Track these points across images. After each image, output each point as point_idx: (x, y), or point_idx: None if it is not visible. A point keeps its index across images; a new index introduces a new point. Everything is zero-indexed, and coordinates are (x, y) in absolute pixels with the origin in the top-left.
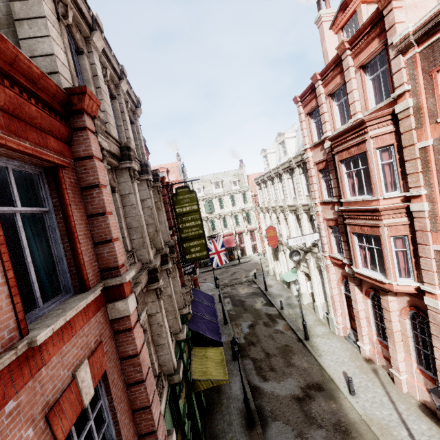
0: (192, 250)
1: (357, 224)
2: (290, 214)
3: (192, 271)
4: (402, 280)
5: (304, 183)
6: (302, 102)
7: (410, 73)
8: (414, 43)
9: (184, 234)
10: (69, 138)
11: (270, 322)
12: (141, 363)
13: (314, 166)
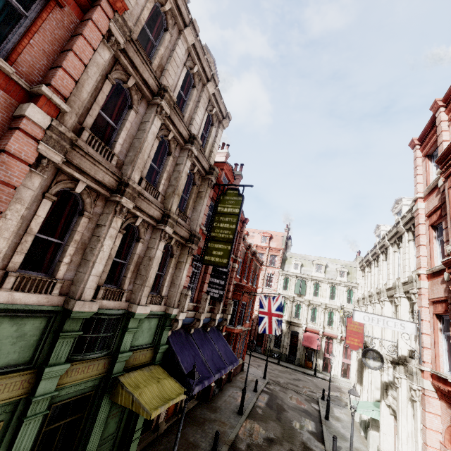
0: (214, 253)
1: None
2: (388, 303)
3: (217, 298)
4: None
5: (414, 253)
6: (421, 145)
7: None
8: None
9: (214, 233)
10: (85, 8)
11: None
12: (0, 160)
13: (426, 220)
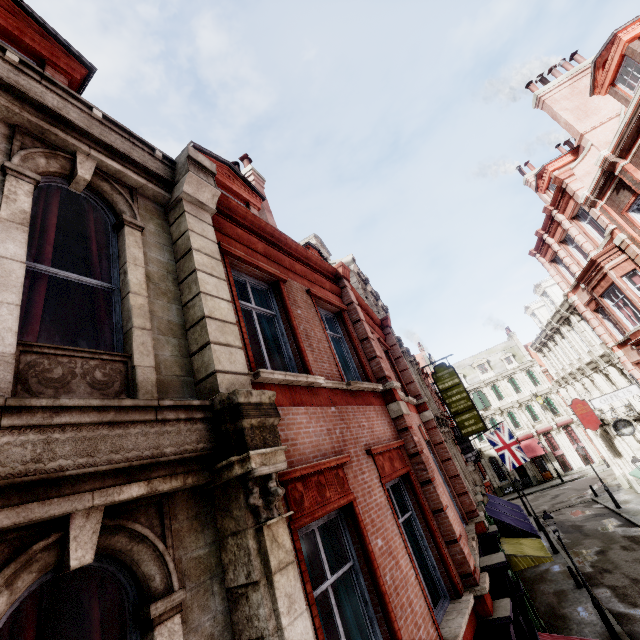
0: (466, 424)
1: None
2: (595, 374)
3: (475, 460)
4: None
5: (589, 329)
6: (539, 253)
7: (607, 217)
8: (596, 200)
9: (453, 409)
10: (385, 339)
11: (633, 544)
12: (446, 447)
13: (586, 308)
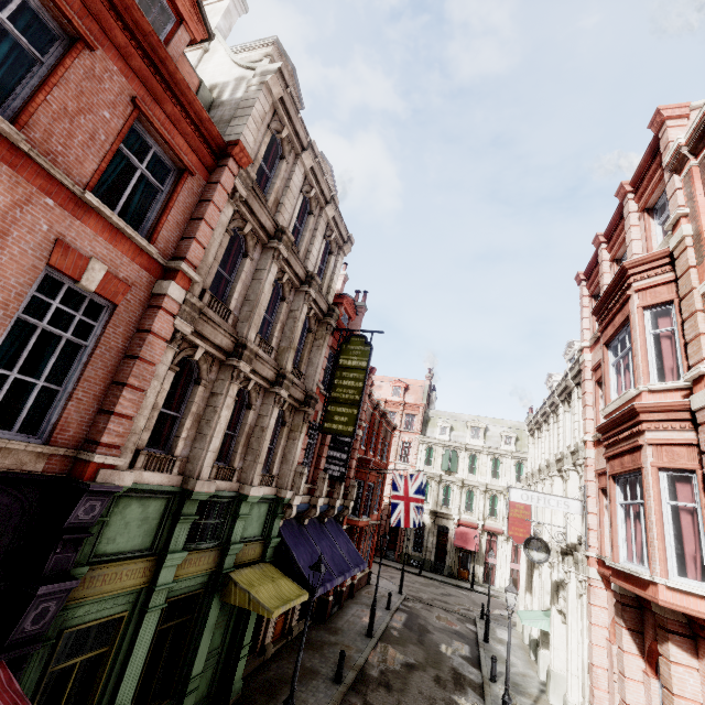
0: (336, 418)
1: (617, 454)
2: (558, 478)
3: (338, 477)
4: (682, 580)
5: None
6: (587, 282)
7: (687, 193)
8: (689, 155)
9: (335, 393)
10: (212, 169)
11: (451, 682)
12: (147, 341)
13: (592, 375)
